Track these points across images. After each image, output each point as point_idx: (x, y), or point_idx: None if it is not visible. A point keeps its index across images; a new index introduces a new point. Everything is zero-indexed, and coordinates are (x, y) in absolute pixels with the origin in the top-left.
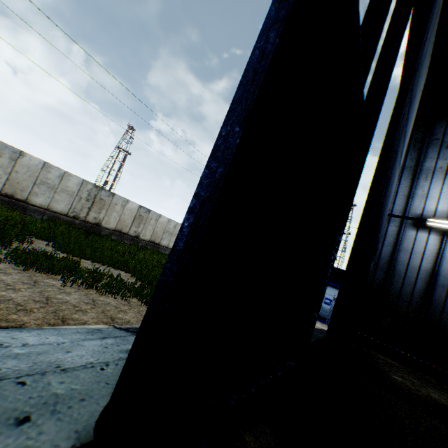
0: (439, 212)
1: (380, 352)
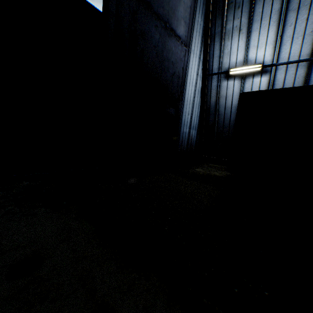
0: (238, 62)
1: (215, 163)
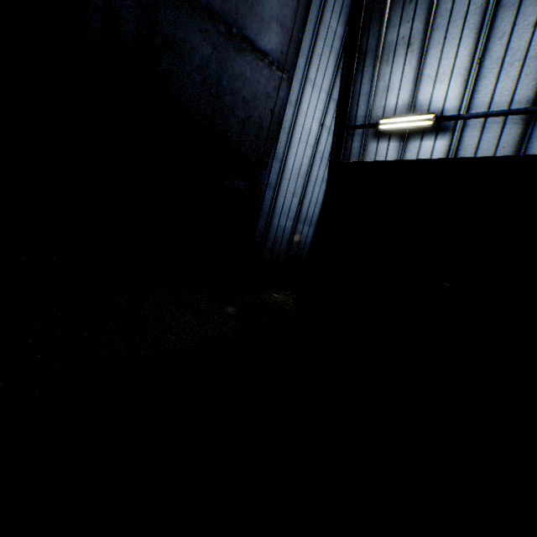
0: (400, 108)
1: None
